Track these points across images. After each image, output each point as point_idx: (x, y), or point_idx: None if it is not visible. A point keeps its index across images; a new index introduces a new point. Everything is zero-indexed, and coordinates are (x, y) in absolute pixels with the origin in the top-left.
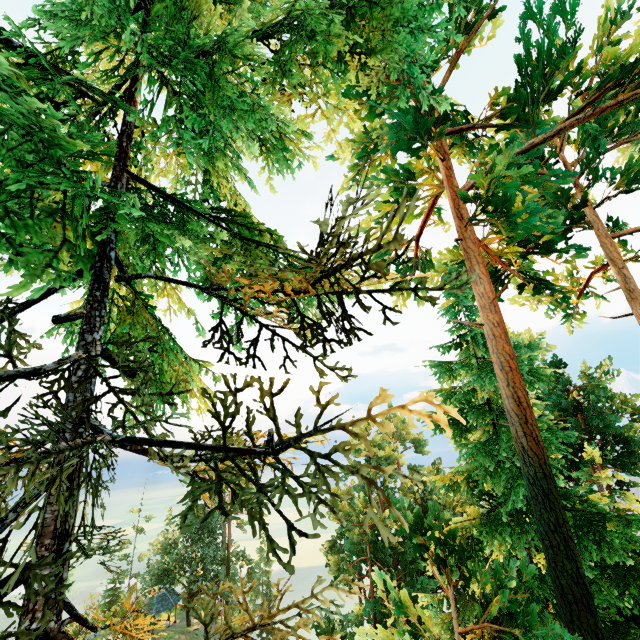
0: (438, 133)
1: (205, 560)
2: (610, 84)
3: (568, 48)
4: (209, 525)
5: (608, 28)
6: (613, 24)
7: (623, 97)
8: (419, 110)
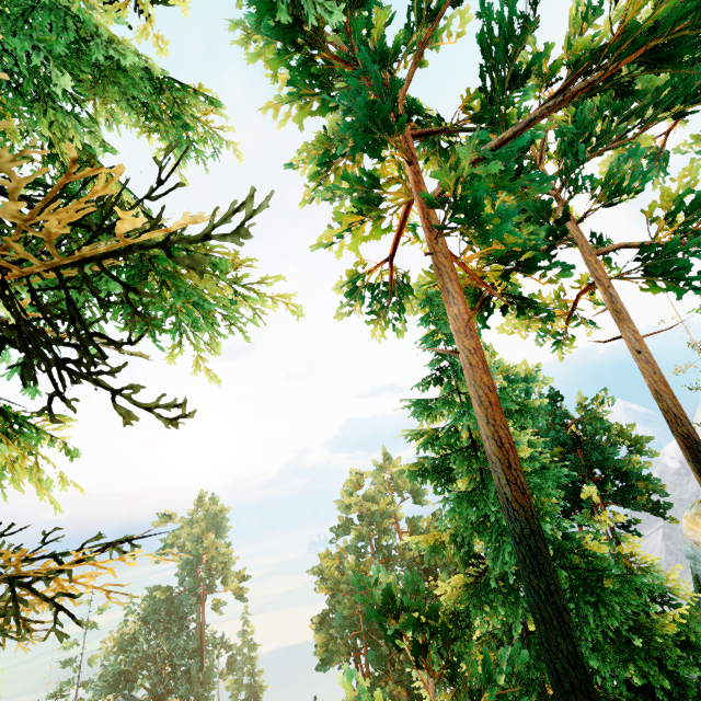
0: (399, 129)
1: (174, 654)
2: (580, 69)
3: (532, 22)
4: (177, 610)
5: (579, 24)
6: (583, 20)
7: (593, 77)
8: (377, 102)
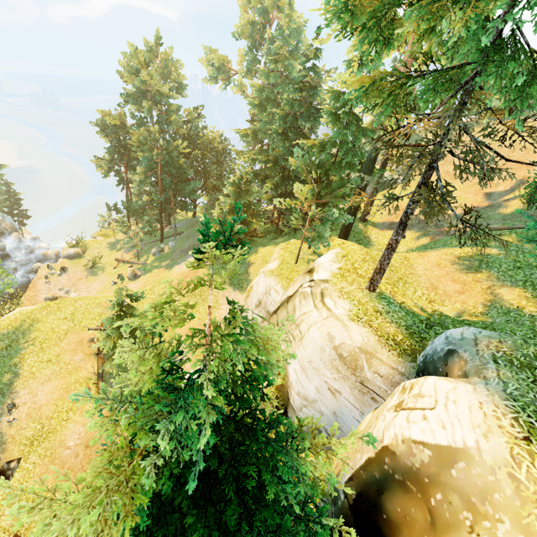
0: None
1: None
2: None
3: None
4: None
5: None
6: None
7: None
8: None
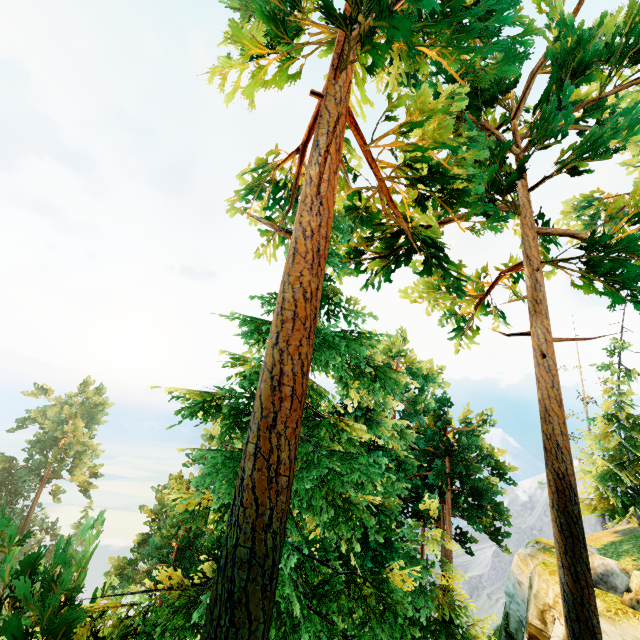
0: None
1: None
2: None
3: None
4: (12, 484)
5: None
6: None
7: None
8: None
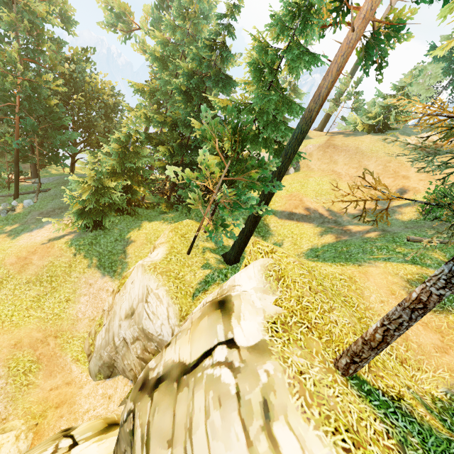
0: None
1: None
2: None
3: None
4: None
5: None
6: None
7: None
8: None
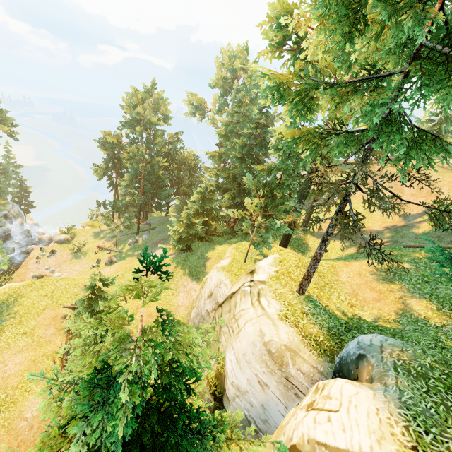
0: None
1: None
2: None
3: None
4: None
5: None
6: None
7: None
8: None
